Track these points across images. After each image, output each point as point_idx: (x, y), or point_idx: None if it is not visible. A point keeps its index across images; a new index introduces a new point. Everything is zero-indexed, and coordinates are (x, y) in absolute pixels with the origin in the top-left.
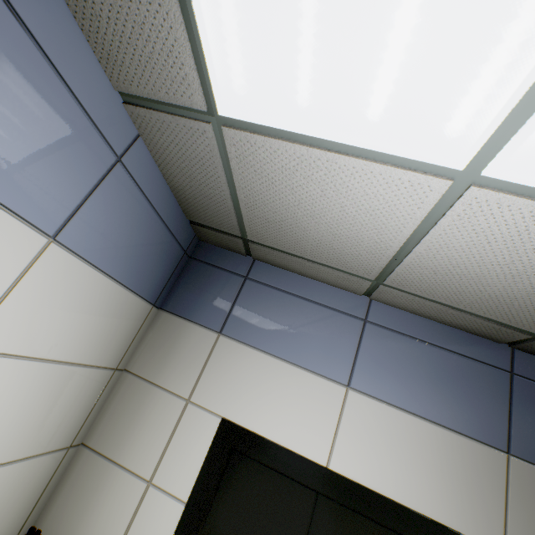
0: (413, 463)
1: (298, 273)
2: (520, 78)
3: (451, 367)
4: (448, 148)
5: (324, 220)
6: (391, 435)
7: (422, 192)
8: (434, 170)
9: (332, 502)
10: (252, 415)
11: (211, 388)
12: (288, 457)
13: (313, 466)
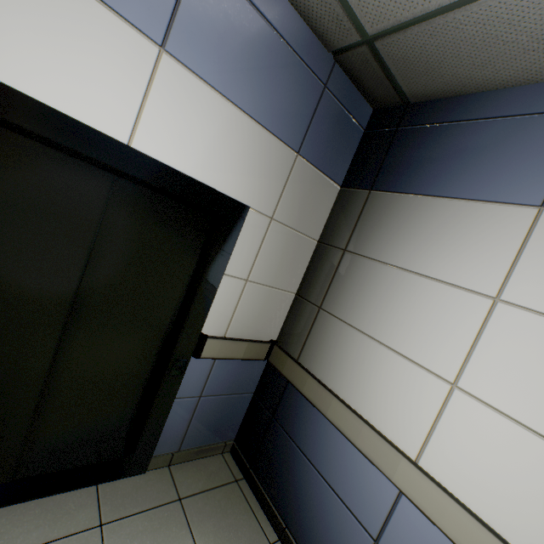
0: (225, 153)
1: None
2: None
3: (283, 63)
4: None
5: None
6: (209, 122)
7: None
8: None
9: (134, 187)
10: None
11: None
12: (68, 125)
13: (110, 141)
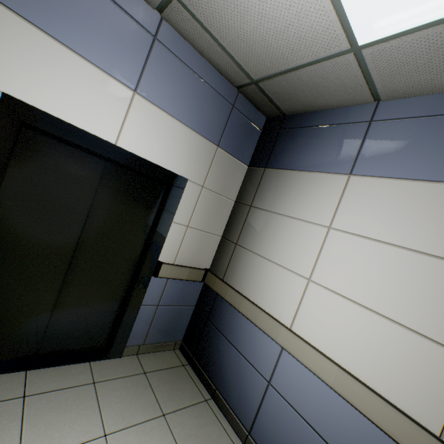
0: (172, 147)
1: None
2: None
3: (206, 95)
4: None
5: None
6: (162, 130)
7: None
8: None
9: (117, 168)
10: (42, 97)
11: None
12: (84, 135)
13: (105, 142)
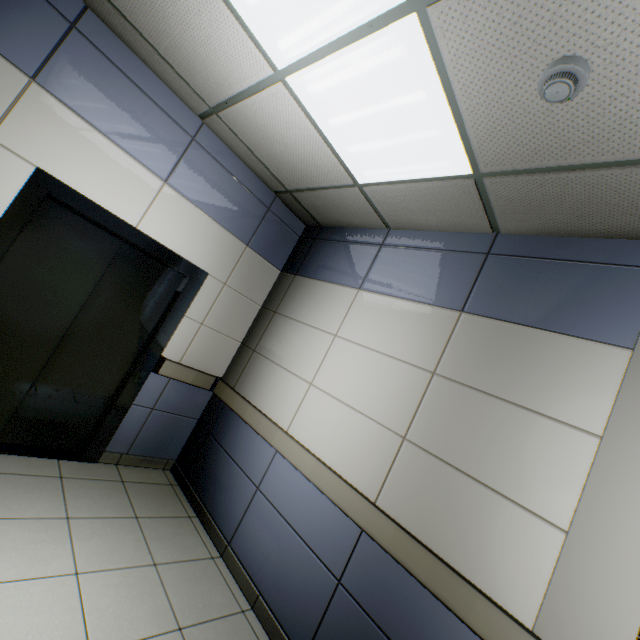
0: (196, 239)
1: (141, 59)
2: (306, 48)
3: (240, 195)
4: (277, 54)
5: (192, 33)
6: (188, 221)
7: (260, 67)
8: (269, 59)
9: (134, 251)
10: (73, 175)
11: (21, 135)
12: (106, 214)
13: (126, 224)
